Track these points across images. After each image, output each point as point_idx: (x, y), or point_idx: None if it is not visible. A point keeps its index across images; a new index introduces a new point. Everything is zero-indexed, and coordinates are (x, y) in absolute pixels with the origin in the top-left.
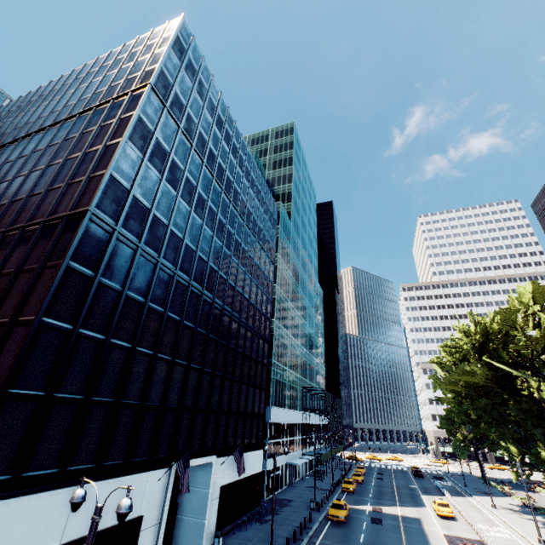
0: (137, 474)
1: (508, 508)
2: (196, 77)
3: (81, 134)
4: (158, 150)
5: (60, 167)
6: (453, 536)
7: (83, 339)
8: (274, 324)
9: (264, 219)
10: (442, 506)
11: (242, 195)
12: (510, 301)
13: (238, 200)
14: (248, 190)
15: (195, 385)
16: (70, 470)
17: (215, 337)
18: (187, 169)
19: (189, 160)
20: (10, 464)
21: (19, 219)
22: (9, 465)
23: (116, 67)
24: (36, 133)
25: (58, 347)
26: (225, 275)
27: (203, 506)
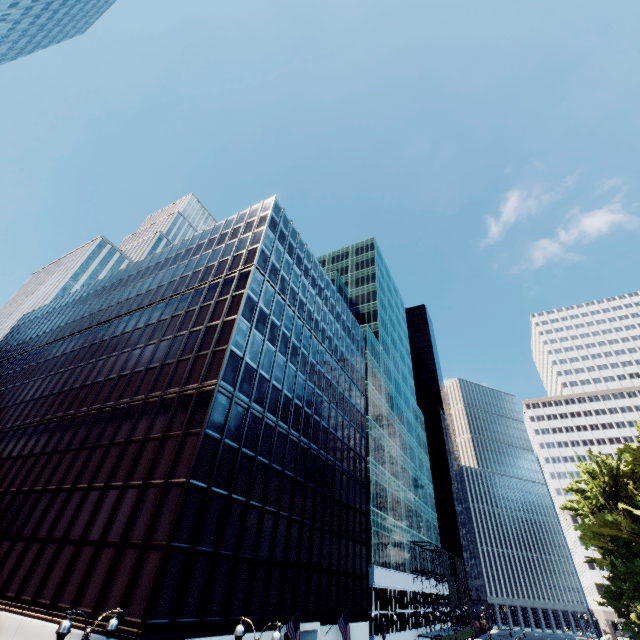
0: (252, 633)
1: None
2: (286, 241)
3: (199, 308)
4: (261, 316)
5: (186, 339)
6: None
7: (213, 496)
8: (370, 463)
9: (351, 349)
10: None
11: (329, 332)
12: None
13: (326, 338)
14: (334, 325)
15: (297, 538)
16: (205, 620)
17: (313, 485)
18: (283, 324)
19: (284, 316)
20: (171, 609)
21: (156, 387)
22: (170, 610)
23: (221, 242)
24: (158, 302)
25: (199, 505)
26: (318, 417)
27: None
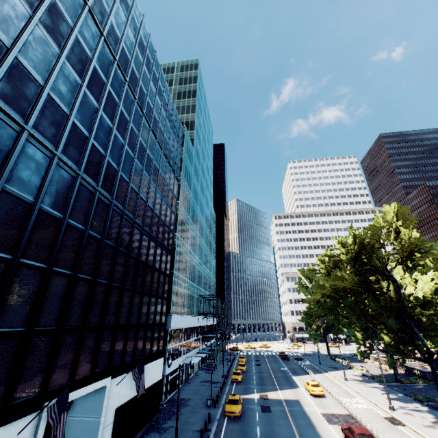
0: None
1: (355, 379)
2: None
3: None
4: None
5: None
6: (329, 413)
7: None
8: (176, 238)
9: (170, 134)
10: (314, 386)
11: (148, 99)
12: (374, 220)
13: (145, 102)
14: (155, 96)
15: (84, 299)
16: None
17: (113, 244)
18: (78, 28)
19: (81, 19)
20: None
21: None
22: None
23: None
24: None
25: None
26: (127, 177)
27: None
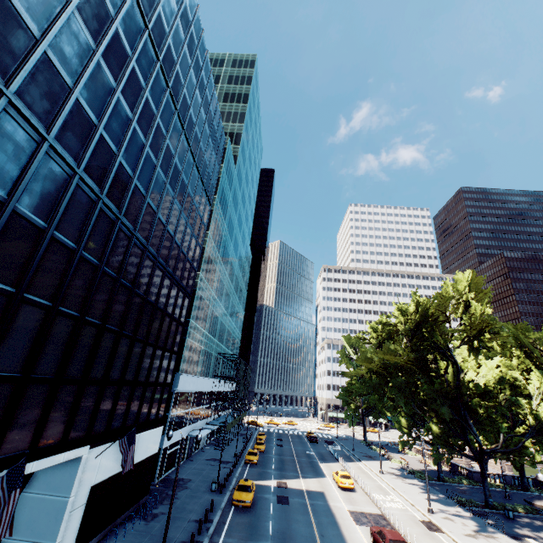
0: None
1: (392, 473)
2: None
3: None
4: None
5: None
6: (357, 511)
7: None
8: (199, 278)
9: (208, 143)
10: (344, 478)
11: (186, 91)
12: (443, 288)
13: (180, 94)
14: (194, 90)
15: (64, 341)
16: None
17: (114, 274)
18: None
19: None
20: None
21: None
22: None
23: None
24: None
25: None
26: (144, 188)
27: (55, 523)
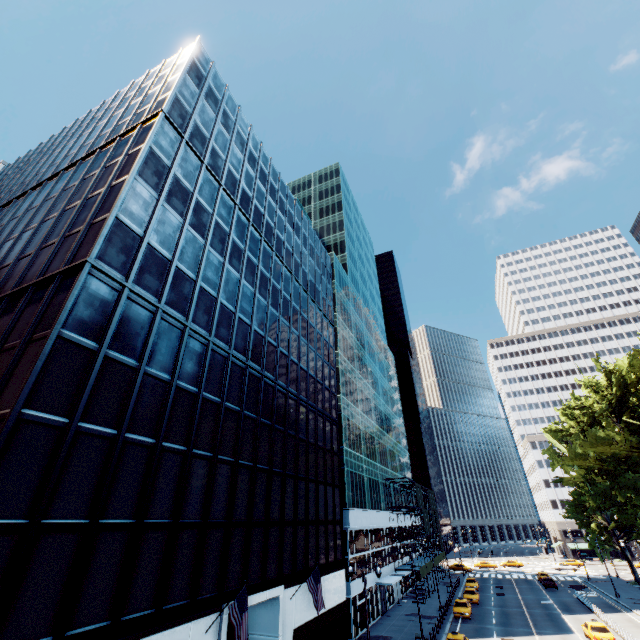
0: (173, 628)
1: None
2: (219, 107)
3: (82, 181)
4: (178, 189)
5: (57, 220)
6: None
7: (84, 436)
8: (341, 401)
9: (316, 272)
10: (598, 631)
11: (286, 243)
12: None
13: (283, 249)
14: (293, 237)
15: (247, 488)
16: (70, 636)
17: (269, 422)
18: (216, 211)
19: (218, 201)
20: None
21: (4, 287)
22: None
23: (124, 106)
24: (32, 190)
25: (47, 451)
26: (274, 341)
27: None
